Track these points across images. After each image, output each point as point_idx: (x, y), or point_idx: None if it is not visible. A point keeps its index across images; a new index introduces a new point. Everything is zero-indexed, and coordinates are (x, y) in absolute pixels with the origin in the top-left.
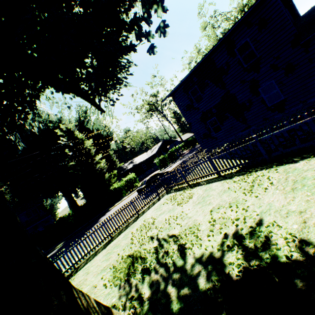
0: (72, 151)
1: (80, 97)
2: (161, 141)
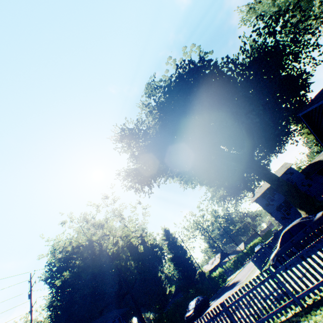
0: (169, 247)
1: (251, 190)
2: (219, 253)
